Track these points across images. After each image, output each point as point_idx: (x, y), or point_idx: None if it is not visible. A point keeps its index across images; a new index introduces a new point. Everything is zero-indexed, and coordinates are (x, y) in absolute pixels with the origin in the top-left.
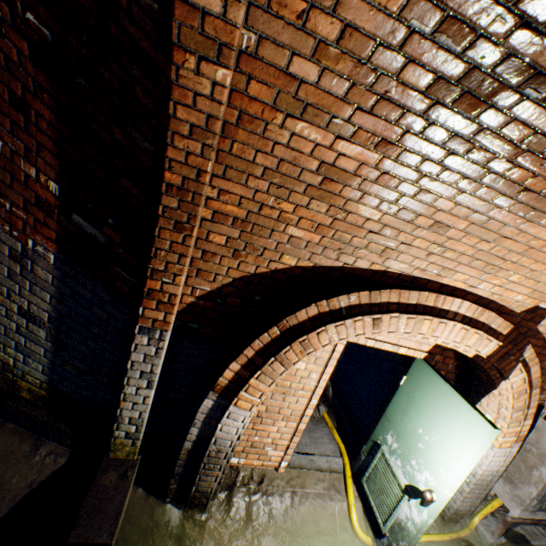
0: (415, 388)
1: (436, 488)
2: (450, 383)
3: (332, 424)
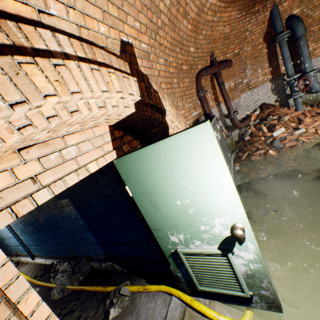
0: (141, 182)
1: (234, 219)
2: (149, 144)
3: (142, 286)
